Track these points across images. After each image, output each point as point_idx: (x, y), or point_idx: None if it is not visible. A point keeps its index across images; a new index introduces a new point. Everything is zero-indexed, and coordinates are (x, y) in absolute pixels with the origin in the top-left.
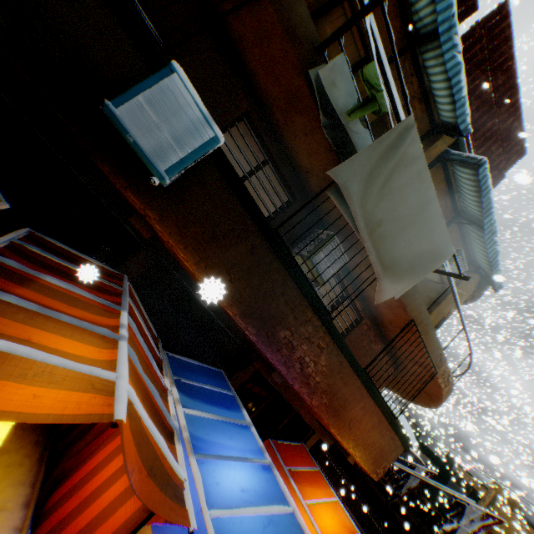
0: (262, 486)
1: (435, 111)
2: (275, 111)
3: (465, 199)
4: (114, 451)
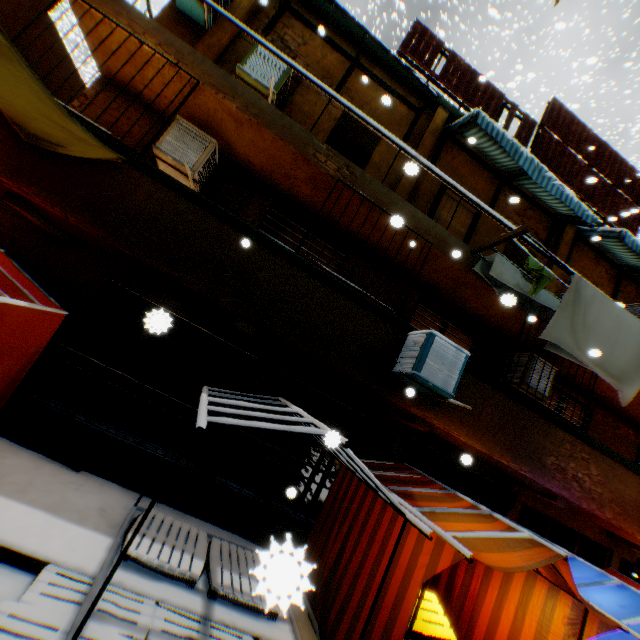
0: (630, 601)
1: (547, 206)
2: (442, 289)
3: (622, 258)
4: (494, 609)
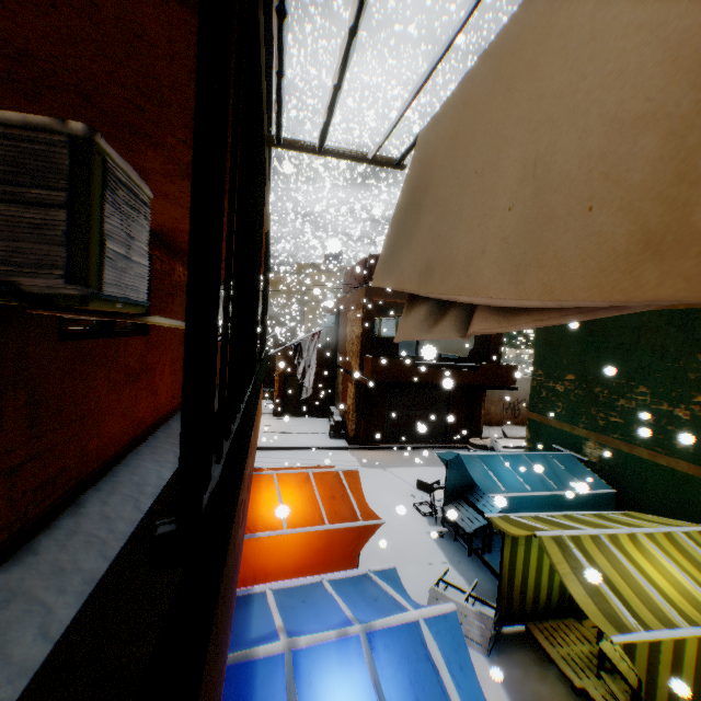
0: (400, 662)
1: None
2: None
3: None
4: None
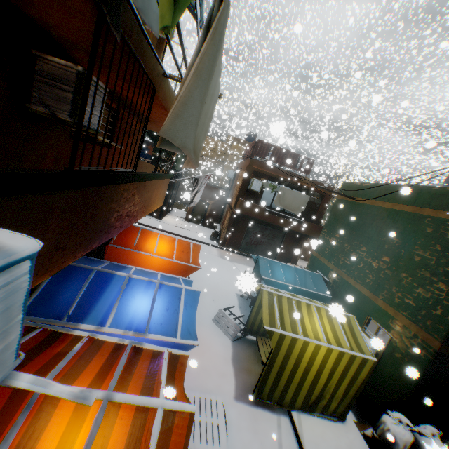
0: (168, 296)
1: None
2: None
3: None
4: None
